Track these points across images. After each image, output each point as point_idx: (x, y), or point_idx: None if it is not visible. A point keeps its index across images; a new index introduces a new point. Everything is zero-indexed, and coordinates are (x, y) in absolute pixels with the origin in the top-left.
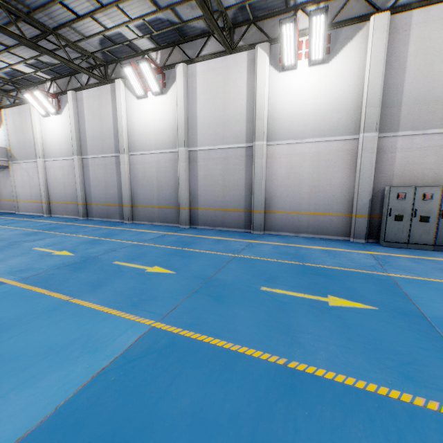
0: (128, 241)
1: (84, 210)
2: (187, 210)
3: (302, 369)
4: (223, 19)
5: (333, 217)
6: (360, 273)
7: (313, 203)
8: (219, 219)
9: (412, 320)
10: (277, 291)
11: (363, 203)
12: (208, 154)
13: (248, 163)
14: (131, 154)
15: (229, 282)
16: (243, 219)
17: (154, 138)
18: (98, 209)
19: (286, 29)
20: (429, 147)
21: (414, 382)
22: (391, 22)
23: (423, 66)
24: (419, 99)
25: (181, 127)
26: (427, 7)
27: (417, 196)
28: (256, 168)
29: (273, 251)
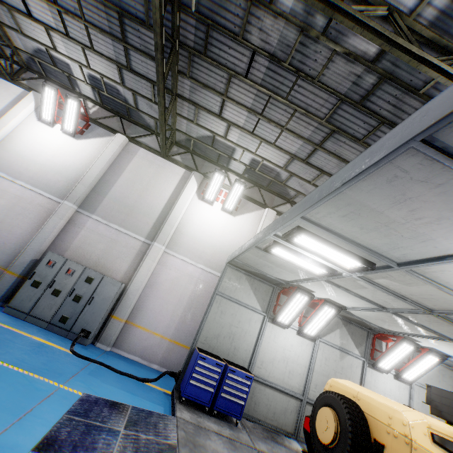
0: None
1: None
2: None
3: None
4: (12, 52)
5: None
6: None
7: None
8: None
9: None
10: None
11: (24, 261)
12: None
13: None
14: None
15: None
16: None
17: None
18: None
19: (48, 91)
20: (106, 236)
21: None
22: (128, 145)
23: (130, 181)
24: (118, 199)
25: None
26: (149, 151)
27: (63, 269)
28: None
29: None
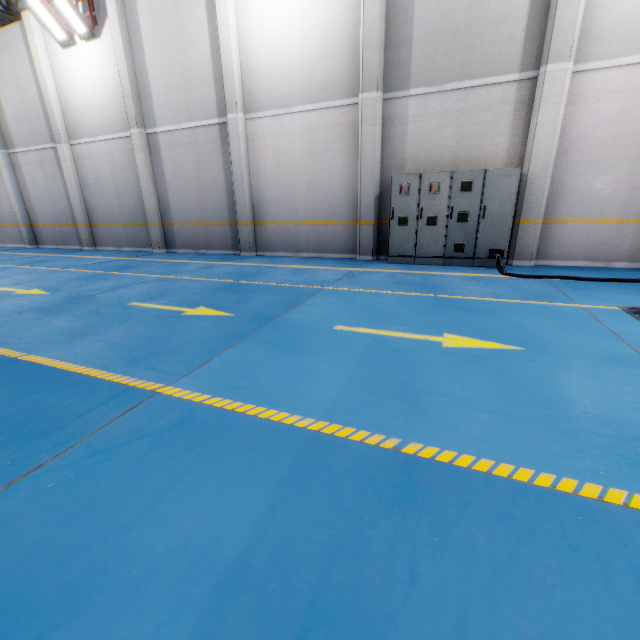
0: (50, 267)
1: (30, 235)
2: (157, 226)
3: (30, 360)
4: None
5: (336, 227)
6: (291, 288)
7: (311, 207)
8: (201, 238)
9: (250, 323)
10: (145, 305)
11: (368, 204)
12: (173, 137)
13: (225, 150)
14: (73, 144)
15: (102, 299)
16: (230, 236)
17: (97, 115)
18: (49, 232)
19: None
20: (448, 112)
21: (134, 364)
22: None
23: None
24: (434, 32)
25: (128, 95)
26: None
27: (423, 189)
28: (233, 157)
29: (226, 271)
